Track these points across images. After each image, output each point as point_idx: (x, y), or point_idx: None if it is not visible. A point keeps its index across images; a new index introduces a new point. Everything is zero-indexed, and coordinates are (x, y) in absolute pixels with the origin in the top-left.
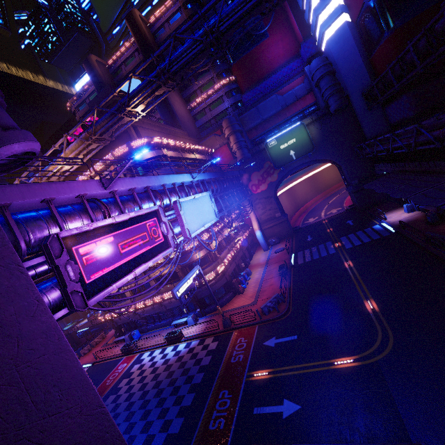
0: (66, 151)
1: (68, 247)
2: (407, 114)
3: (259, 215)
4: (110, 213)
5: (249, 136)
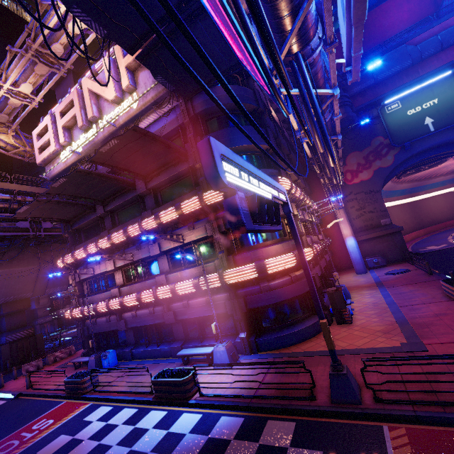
0: None
1: None
2: None
3: (350, 218)
4: None
5: None
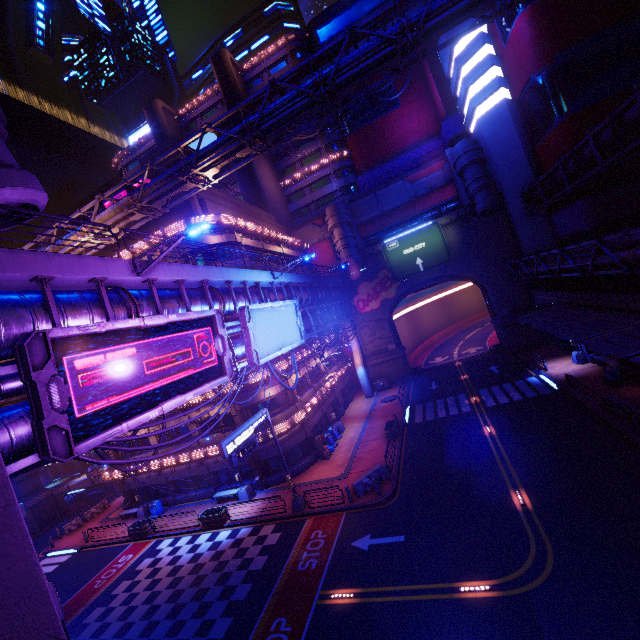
0: (96, 219)
1: (59, 354)
2: (582, 226)
3: (364, 344)
4: (139, 311)
5: (361, 232)
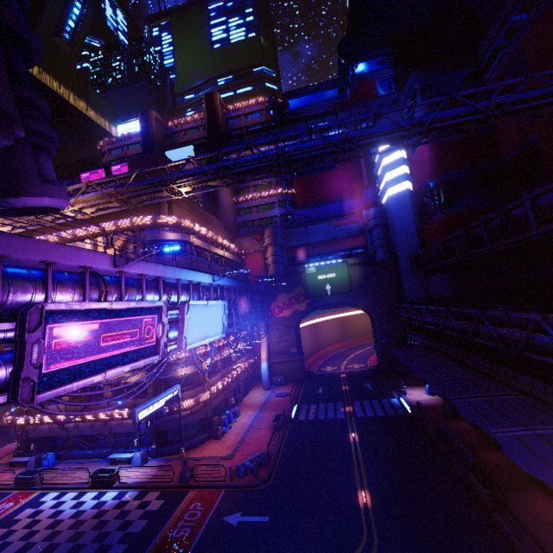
0: (79, 198)
1: (47, 322)
2: (445, 292)
3: (272, 343)
4: (108, 294)
5: (289, 253)
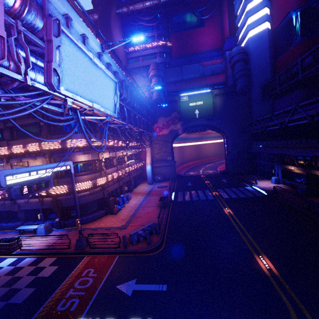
0: None
1: None
2: None
3: (154, 153)
4: None
5: (167, 88)
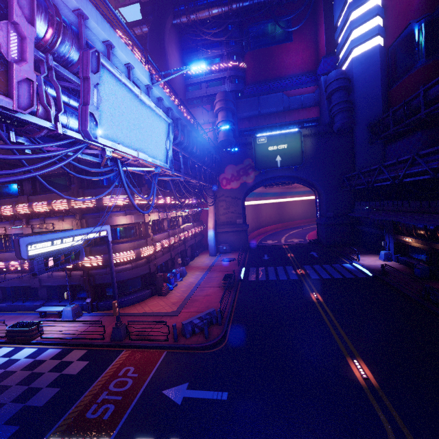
0: None
1: None
2: None
3: (218, 214)
4: None
5: (239, 125)
